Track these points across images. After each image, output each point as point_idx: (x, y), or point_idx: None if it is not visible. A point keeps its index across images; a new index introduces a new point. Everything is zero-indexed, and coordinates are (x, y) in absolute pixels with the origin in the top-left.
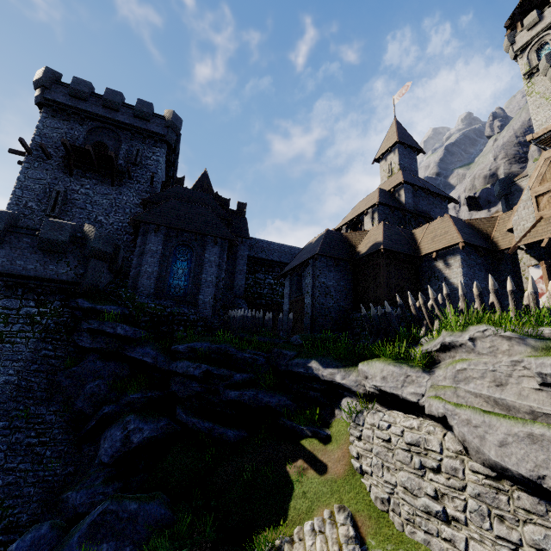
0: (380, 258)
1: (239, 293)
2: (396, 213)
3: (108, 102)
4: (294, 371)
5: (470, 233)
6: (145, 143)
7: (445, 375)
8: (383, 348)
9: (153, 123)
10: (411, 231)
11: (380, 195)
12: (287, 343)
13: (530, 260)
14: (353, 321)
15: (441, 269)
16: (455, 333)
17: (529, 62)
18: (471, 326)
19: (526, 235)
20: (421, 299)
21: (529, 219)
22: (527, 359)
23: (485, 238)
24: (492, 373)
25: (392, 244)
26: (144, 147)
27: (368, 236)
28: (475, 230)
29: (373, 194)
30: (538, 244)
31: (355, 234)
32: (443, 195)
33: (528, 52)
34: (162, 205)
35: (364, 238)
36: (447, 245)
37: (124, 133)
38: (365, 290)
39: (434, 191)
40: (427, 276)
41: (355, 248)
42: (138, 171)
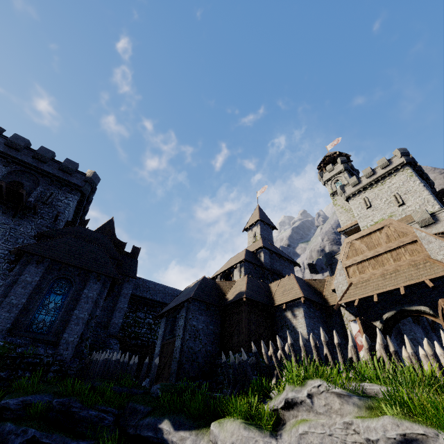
0: (243, 306)
1: (114, 331)
2: (258, 269)
3: (39, 155)
4: (143, 435)
5: (308, 290)
6: (61, 189)
7: (290, 441)
8: (235, 403)
9: (74, 176)
10: (268, 284)
11: (246, 254)
12: (146, 394)
13: (350, 316)
14: (218, 367)
15: (290, 319)
16: (296, 388)
17: (332, 188)
18: (308, 380)
19: (344, 295)
20: (271, 347)
21: (344, 283)
22: (355, 421)
23: (319, 294)
24: (329, 438)
25: (252, 293)
26: (59, 192)
27: (236, 285)
28: (312, 288)
29: (241, 252)
30: (353, 303)
31: (226, 283)
32: (290, 259)
33: (330, 183)
34: (55, 239)
35: (232, 286)
36: (293, 298)
37: (44, 179)
38: (230, 335)
39: (284, 256)
40: (280, 324)
41: (225, 295)
42: (45, 209)
